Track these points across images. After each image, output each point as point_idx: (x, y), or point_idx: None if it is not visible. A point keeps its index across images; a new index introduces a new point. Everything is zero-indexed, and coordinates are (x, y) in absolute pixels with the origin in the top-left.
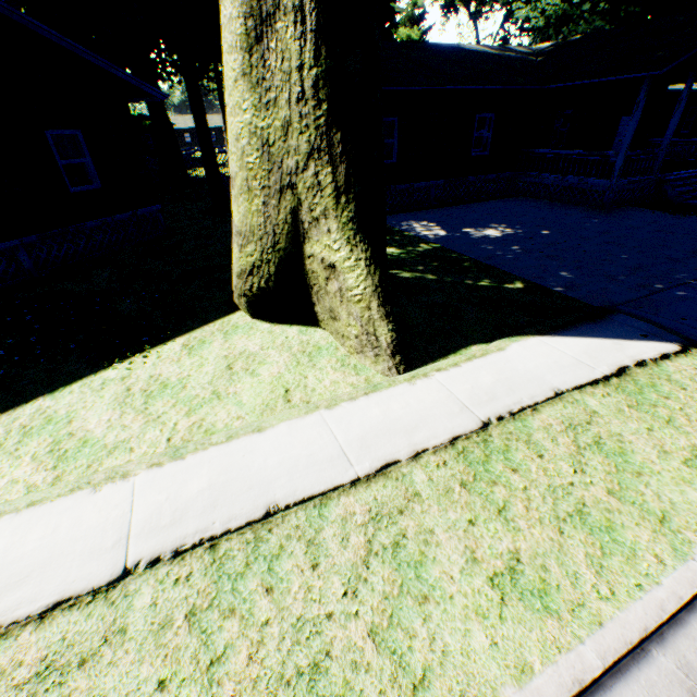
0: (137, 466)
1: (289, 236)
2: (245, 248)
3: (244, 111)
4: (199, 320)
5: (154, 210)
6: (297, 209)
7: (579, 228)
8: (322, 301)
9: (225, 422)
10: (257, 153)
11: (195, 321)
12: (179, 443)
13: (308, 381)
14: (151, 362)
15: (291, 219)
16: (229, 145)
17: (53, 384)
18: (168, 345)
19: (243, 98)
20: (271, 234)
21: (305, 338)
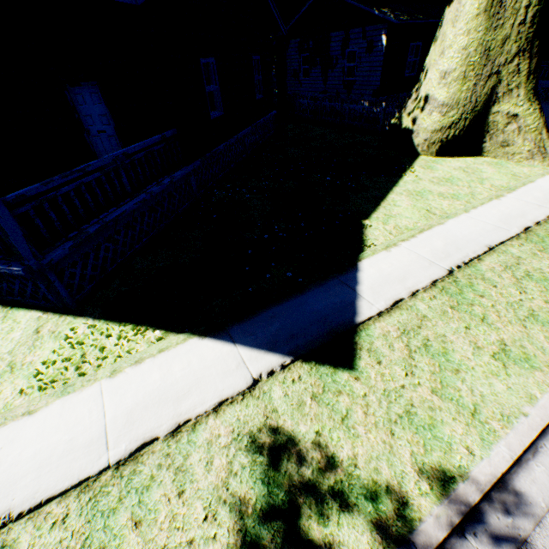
0: (501, 194)
1: (483, 103)
2: (448, 114)
3: (477, 32)
4: (406, 161)
5: (272, 115)
6: (494, 86)
7: (547, 110)
8: (495, 138)
9: (504, 184)
10: (479, 56)
11: (404, 161)
12: (497, 191)
13: (515, 172)
14: (419, 174)
15: (489, 92)
16: (450, 53)
17: (388, 184)
18: (413, 169)
19: (479, 25)
20: (473, 103)
21: (481, 161)
